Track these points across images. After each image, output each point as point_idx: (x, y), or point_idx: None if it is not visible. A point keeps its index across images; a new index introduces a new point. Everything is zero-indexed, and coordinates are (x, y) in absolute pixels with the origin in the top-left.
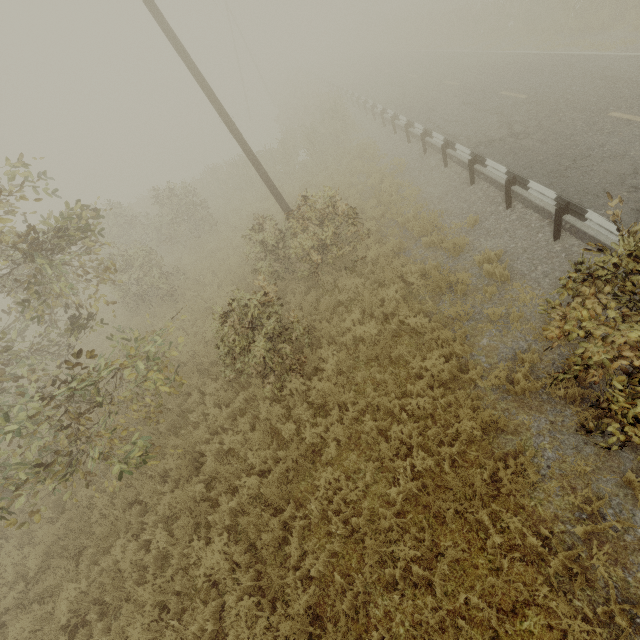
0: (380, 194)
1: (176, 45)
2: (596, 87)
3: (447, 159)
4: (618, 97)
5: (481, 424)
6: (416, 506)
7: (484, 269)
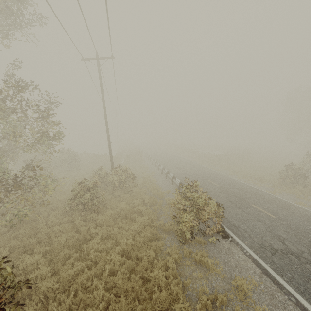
0: (144, 178)
1: (105, 118)
2: (208, 174)
3: (167, 177)
4: (211, 178)
5: (152, 234)
6: (123, 256)
7: (167, 201)
